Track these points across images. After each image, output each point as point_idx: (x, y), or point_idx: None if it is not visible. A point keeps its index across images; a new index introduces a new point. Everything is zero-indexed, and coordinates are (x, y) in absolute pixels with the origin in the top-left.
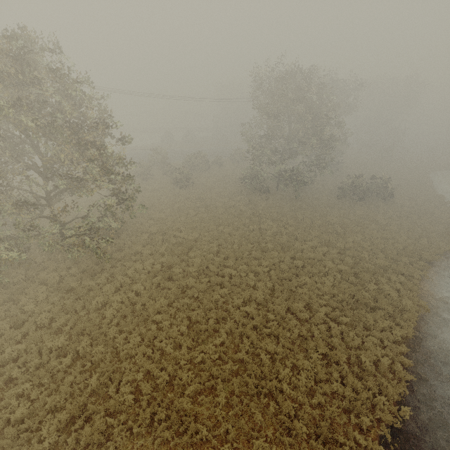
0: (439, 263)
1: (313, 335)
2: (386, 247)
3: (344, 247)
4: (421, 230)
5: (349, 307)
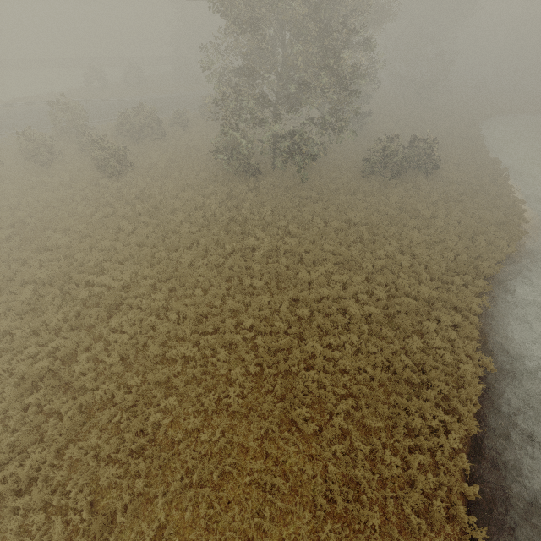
0: (500, 276)
1: (326, 465)
2: (431, 257)
3: (373, 266)
4: (475, 221)
5: (382, 389)
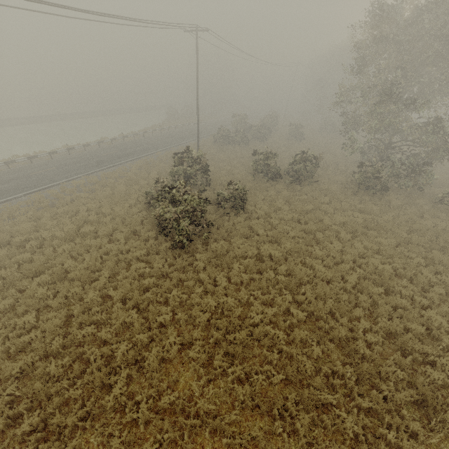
0: None
1: None
2: None
3: None
4: None
5: None
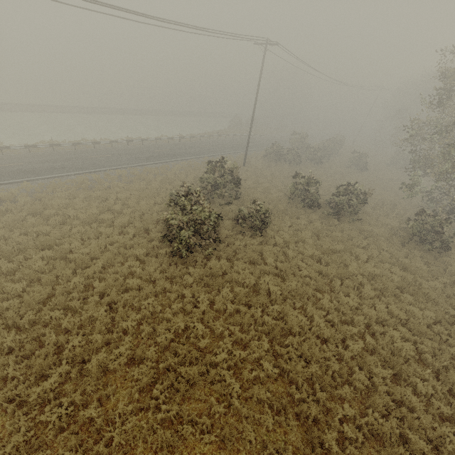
0: None
1: None
2: None
3: None
4: None
5: None
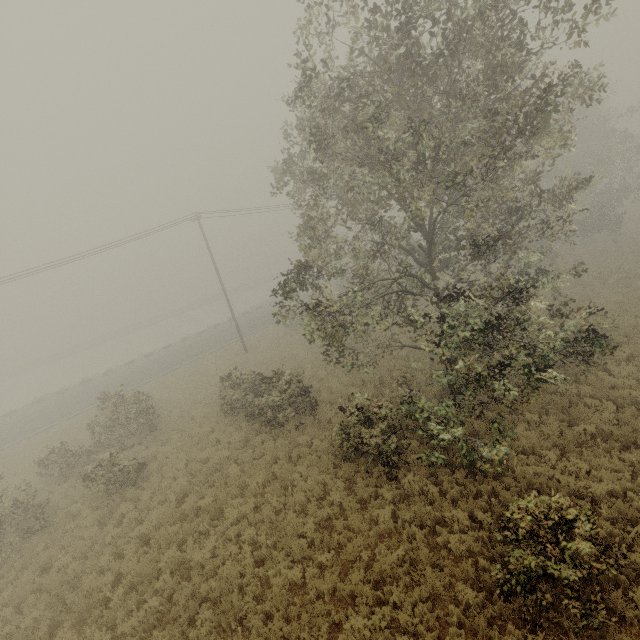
0: None
1: None
2: None
3: None
4: None
5: None
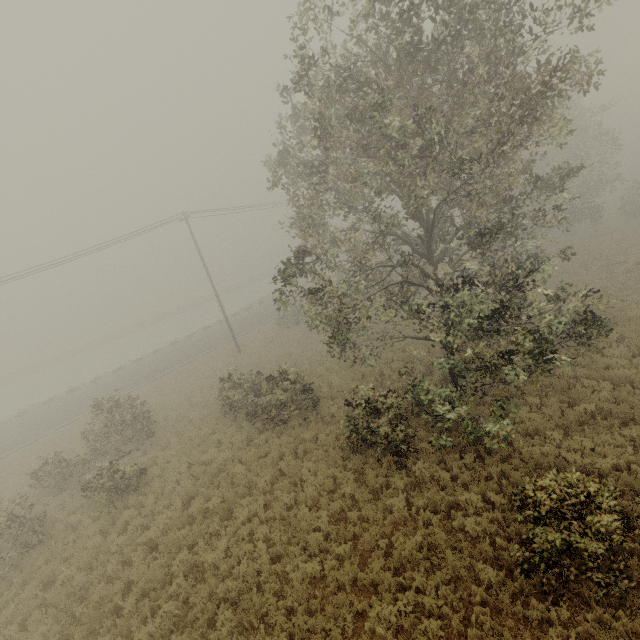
0: None
1: None
2: None
3: None
4: None
5: None
